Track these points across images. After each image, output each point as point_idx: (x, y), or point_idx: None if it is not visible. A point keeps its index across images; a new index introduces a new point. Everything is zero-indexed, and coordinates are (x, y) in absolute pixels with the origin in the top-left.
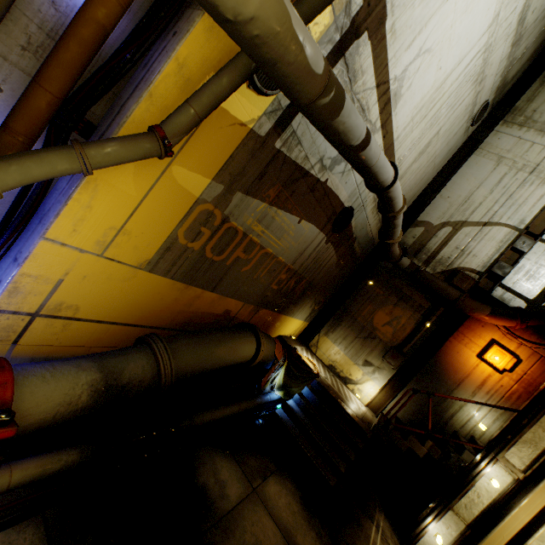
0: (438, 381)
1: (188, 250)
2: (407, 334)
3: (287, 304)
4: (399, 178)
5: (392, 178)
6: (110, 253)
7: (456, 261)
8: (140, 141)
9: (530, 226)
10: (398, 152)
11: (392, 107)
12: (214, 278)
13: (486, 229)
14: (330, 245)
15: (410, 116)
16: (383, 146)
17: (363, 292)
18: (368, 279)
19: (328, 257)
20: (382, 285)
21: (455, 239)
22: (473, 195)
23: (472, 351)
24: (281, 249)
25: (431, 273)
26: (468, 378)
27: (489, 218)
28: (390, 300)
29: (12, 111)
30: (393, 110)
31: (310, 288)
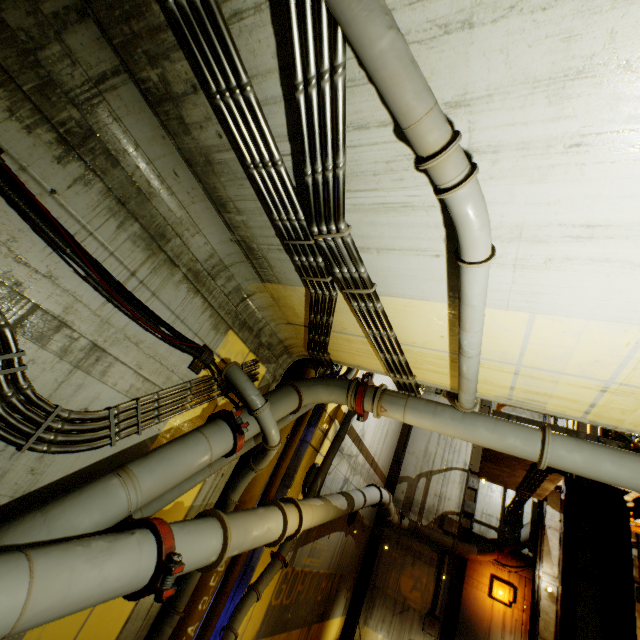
0: (473, 636)
1: (275, 607)
2: (432, 593)
3: (328, 607)
4: (378, 459)
5: (380, 496)
6: (243, 638)
7: (439, 507)
8: (275, 568)
9: (471, 466)
10: (372, 450)
11: (363, 439)
12: (285, 619)
13: (447, 474)
14: (349, 535)
15: (373, 432)
16: (364, 456)
17: (383, 559)
18: (382, 544)
19: (349, 544)
20: (396, 547)
21: (431, 487)
22: (429, 448)
23: (483, 591)
24: (321, 564)
25: (427, 526)
26: (492, 622)
27: (445, 464)
28: (407, 560)
29: (226, 583)
30: (363, 439)
31: (341, 579)
